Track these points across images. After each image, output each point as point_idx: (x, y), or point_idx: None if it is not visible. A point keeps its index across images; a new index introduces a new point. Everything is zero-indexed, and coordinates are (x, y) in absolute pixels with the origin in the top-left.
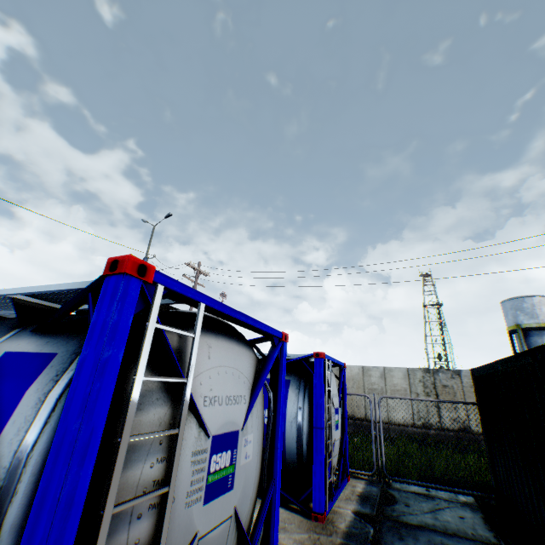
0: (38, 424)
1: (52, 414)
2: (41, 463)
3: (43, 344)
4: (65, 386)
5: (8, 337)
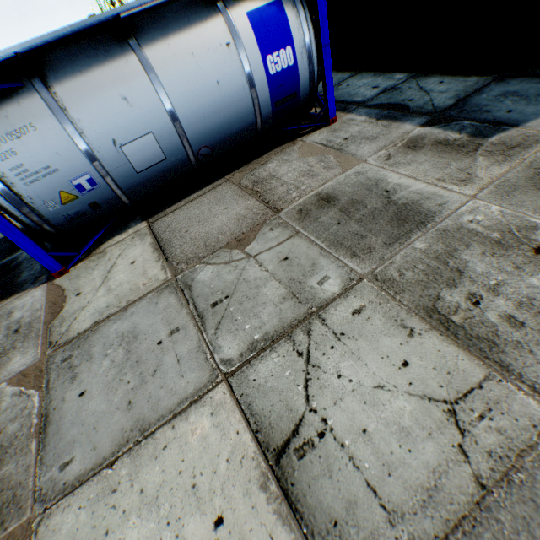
0: (304, 24)
1: (306, 18)
2: (313, 32)
3: (263, 1)
4: (302, 8)
5: (226, 10)
